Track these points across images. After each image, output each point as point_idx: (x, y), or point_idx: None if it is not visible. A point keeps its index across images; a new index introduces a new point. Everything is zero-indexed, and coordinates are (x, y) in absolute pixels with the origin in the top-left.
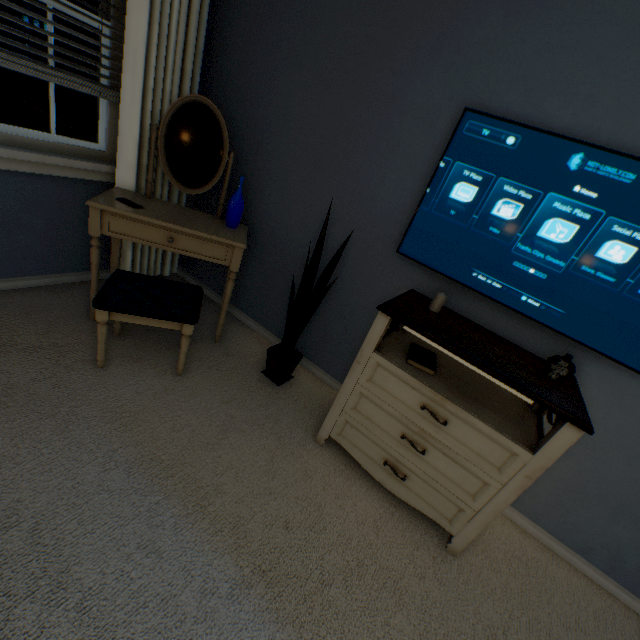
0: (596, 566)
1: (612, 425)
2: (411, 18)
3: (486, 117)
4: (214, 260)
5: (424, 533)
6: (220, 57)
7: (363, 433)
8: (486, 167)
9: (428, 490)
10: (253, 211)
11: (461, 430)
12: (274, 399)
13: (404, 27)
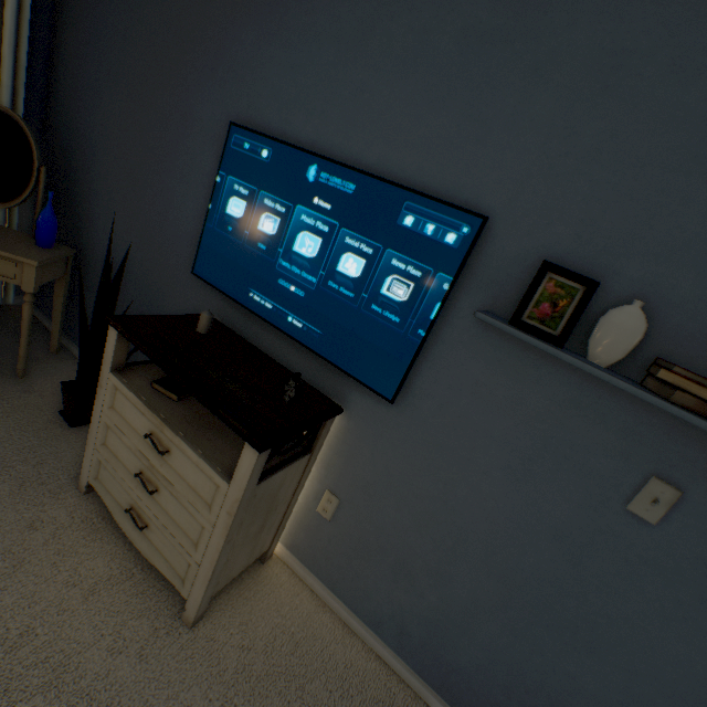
0: (388, 644)
1: (380, 463)
2: (195, 39)
3: (246, 131)
4: (1, 277)
5: (165, 600)
6: (58, 77)
7: (113, 474)
8: (251, 181)
9: (165, 542)
10: (87, 235)
11: (181, 461)
12: (55, 441)
13: (190, 48)
